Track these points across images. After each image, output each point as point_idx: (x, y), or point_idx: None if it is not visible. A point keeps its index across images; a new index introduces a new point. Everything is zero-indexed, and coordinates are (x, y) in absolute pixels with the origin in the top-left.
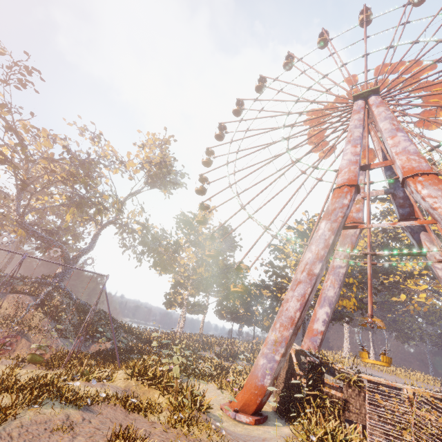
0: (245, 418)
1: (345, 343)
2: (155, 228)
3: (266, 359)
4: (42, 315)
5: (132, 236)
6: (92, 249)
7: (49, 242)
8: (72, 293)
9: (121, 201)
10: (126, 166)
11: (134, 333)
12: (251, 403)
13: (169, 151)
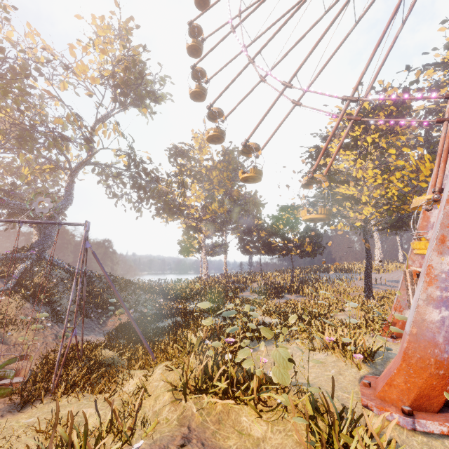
0: (437, 427)
1: (377, 252)
2: (145, 156)
3: (448, 309)
4: (20, 301)
5: (120, 181)
6: (70, 204)
7: (0, 202)
8: (62, 263)
9: (80, 118)
10: (74, 73)
11: (157, 291)
12: (433, 393)
13: (132, 29)
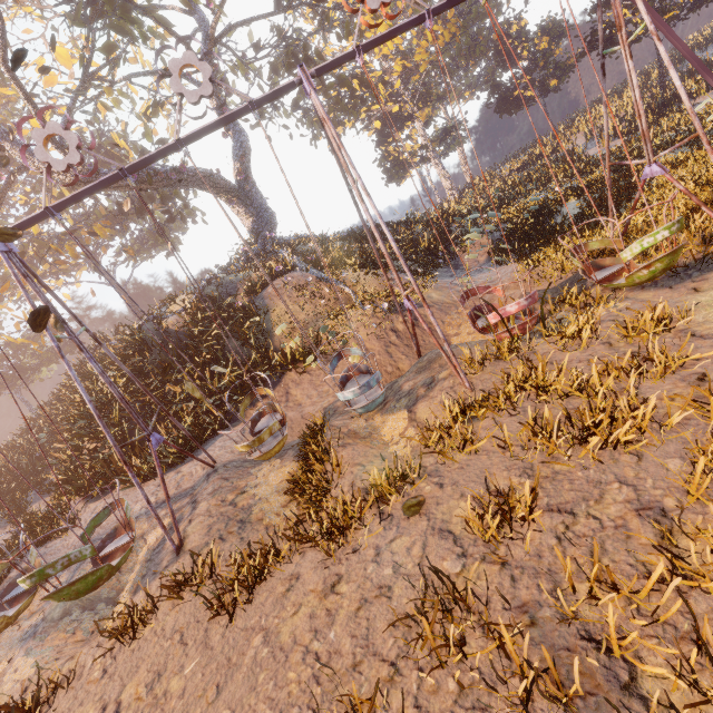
0: None
1: None
2: None
3: None
4: (361, 273)
5: (257, 74)
6: (247, 139)
7: (177, 176)
8: (314, 236)
9: None
10: None
11: (458, 214)
12: None
13: None
